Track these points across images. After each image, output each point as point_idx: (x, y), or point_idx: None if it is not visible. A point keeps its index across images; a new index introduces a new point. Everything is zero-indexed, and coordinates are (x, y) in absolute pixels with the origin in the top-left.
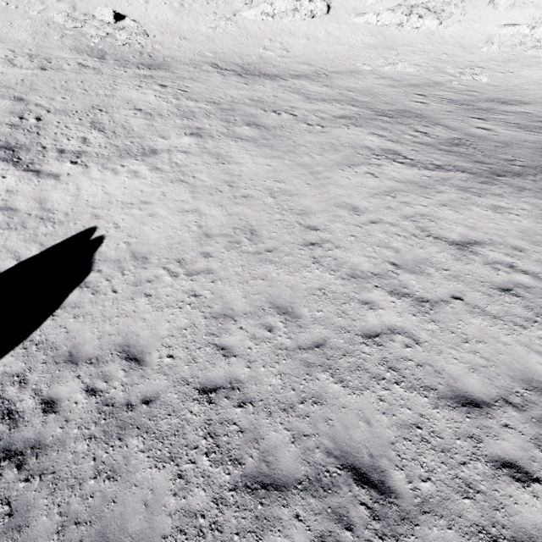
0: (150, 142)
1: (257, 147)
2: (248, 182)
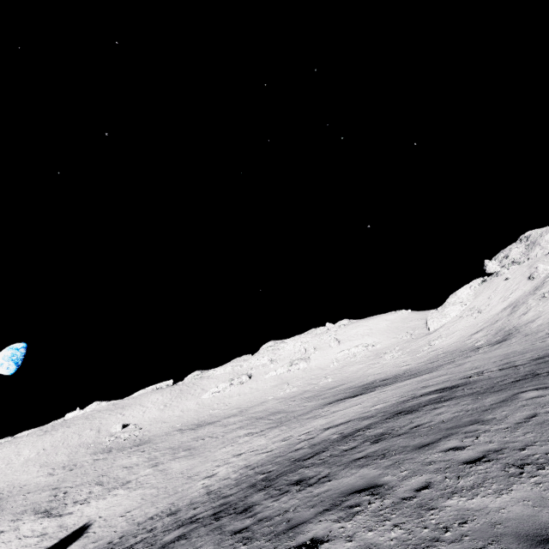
0: (128, 479)
1: (185, 458)
2: (173, 473)
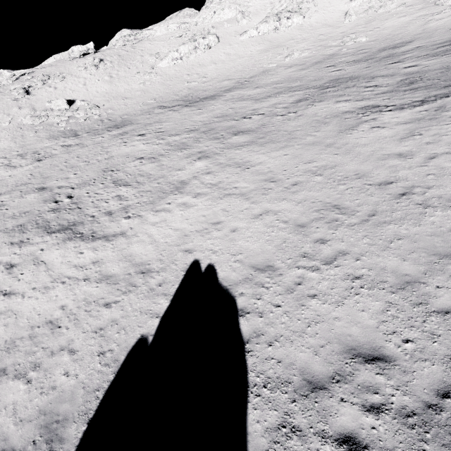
0: (173, 177)
1: (261, 146)
2: (284, 173)
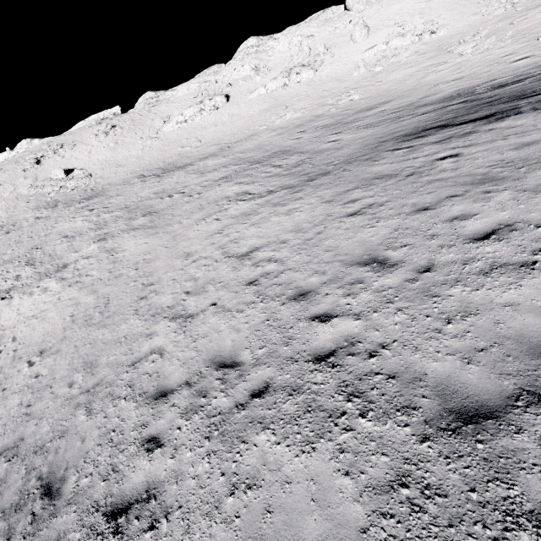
0: (65, 260)
1: (143, 231)
2: (124, 263)
